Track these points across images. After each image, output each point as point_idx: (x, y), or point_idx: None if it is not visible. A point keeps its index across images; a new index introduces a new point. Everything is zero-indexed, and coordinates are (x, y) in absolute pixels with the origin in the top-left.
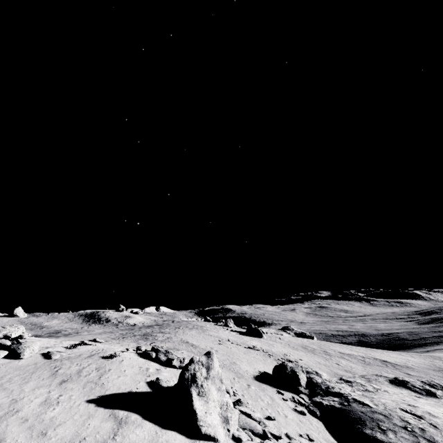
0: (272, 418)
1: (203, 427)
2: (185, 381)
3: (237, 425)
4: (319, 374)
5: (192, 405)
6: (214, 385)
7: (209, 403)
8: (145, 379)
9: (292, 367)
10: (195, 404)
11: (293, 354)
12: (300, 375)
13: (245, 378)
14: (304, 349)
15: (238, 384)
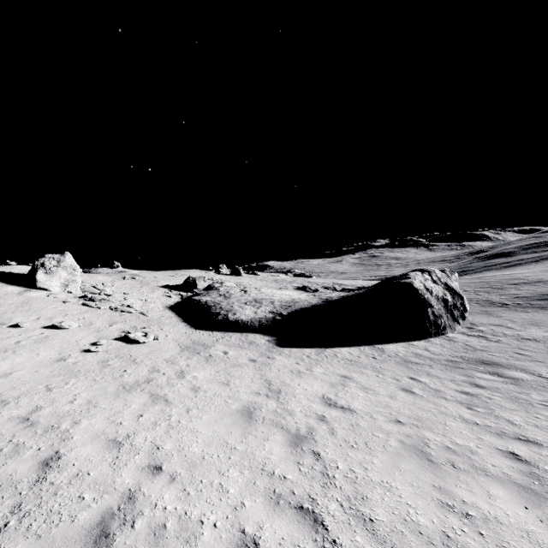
0: (125, 293)
1: (40, 285)
2: (35, 266)
3: (77, 289)
4: (223, 283)
5: (35, 276)
6: (65, 271)
7: (54, 278)
8: (25, 274)
9: (195, 278)
10: (38, 276)
11: (251, 283)
12: (199, 282)
13: (148, 285)
14: (272, 281)
15: (130, 285)
